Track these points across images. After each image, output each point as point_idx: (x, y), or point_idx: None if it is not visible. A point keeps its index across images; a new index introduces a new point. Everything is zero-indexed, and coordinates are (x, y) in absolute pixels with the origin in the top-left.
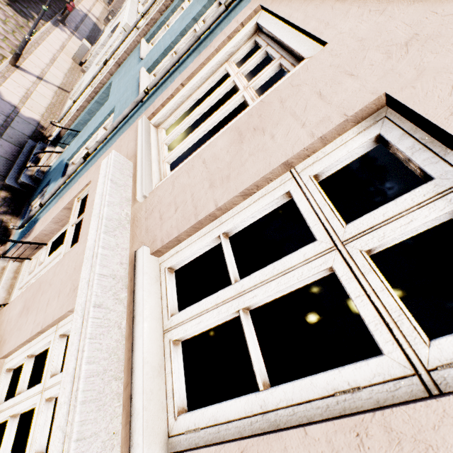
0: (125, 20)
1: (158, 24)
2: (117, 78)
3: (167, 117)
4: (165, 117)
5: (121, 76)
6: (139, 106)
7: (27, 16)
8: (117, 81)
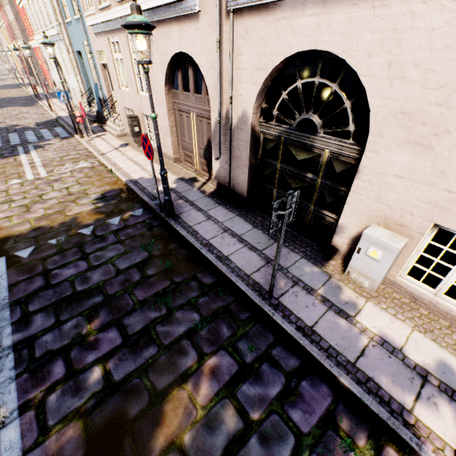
0: (55, 30)
1: (62, 9)
2: (75, 45)
3: (87, 5)
4: (87, 6)
5: (75, 41)
6: (83, 19)
7: (33, 106)
8: (76, 45)
